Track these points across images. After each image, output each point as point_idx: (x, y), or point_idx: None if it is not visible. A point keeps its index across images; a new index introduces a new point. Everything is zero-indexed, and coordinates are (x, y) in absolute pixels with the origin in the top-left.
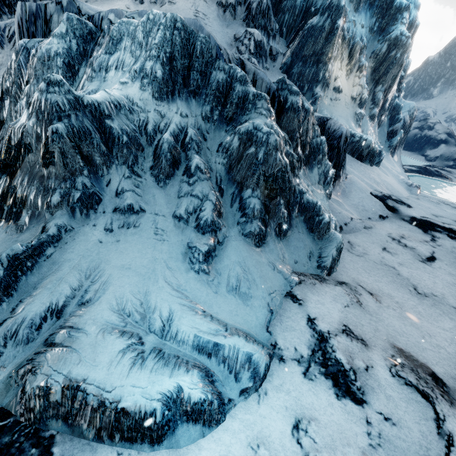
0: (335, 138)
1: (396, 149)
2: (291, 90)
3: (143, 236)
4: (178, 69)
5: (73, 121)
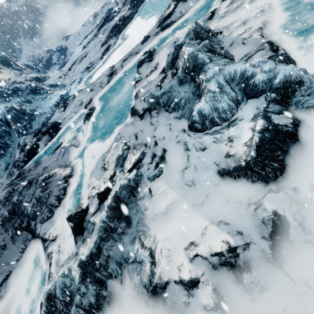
0: (33, 79)
1: (46, 71)
2: (14, 81)
3: (44, 104)
4: (2, 97)
5: (14, 106)
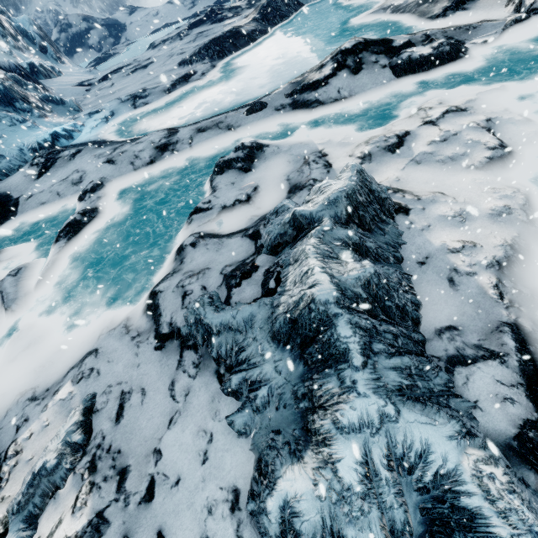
0: (16, 69)
1: (61, 58)
2: None
3: (11, 135)
4: None
5: None
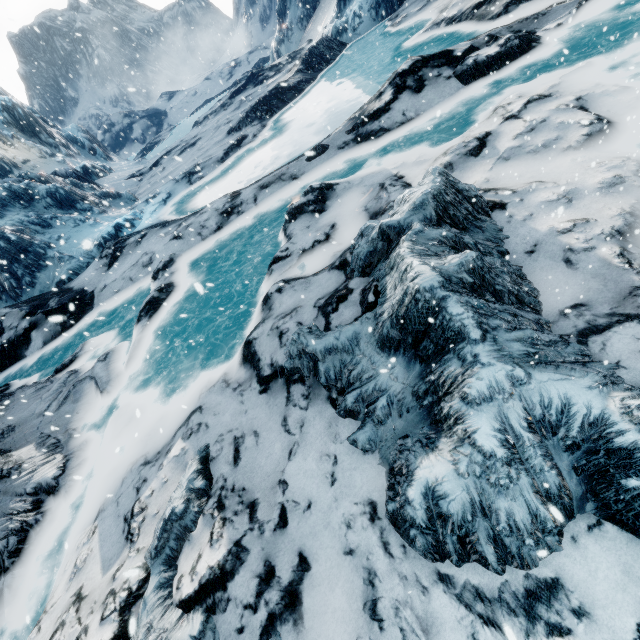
0: (72, 174)
1: (110, 156)
2: (27, 174)
3: (76, 235)
4: None
5: (7, 232)
